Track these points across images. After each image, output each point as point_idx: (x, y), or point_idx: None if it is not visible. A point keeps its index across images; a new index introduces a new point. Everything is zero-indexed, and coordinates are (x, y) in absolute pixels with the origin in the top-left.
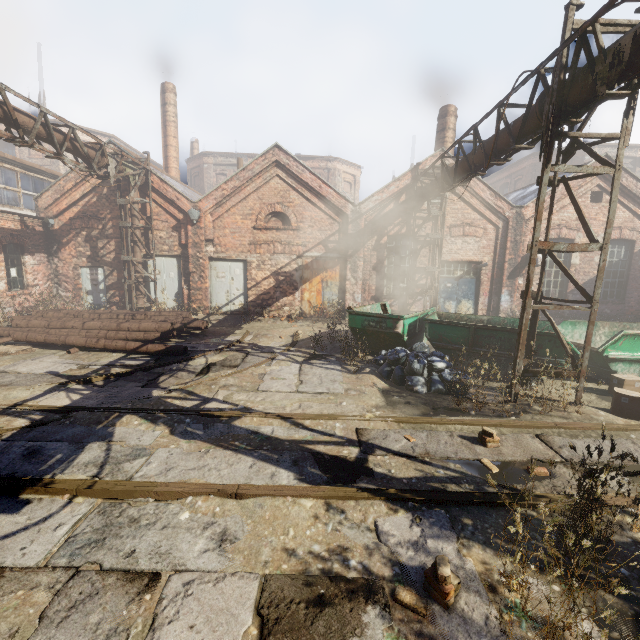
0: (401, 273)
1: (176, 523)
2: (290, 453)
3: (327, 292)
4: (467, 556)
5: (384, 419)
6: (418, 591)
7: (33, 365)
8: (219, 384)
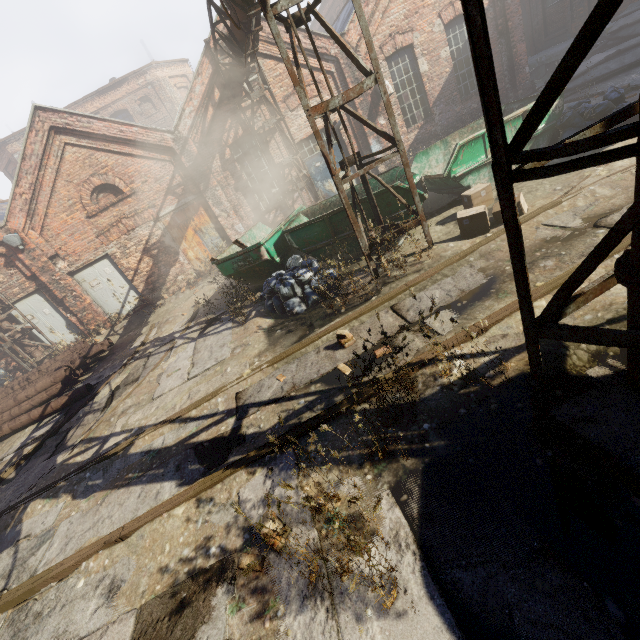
0: (266, 179)
1: (73, 596)
2: (174, 459)
3: (208, 240)
4: (306, 486)
5: (260, 369)
6: (261, 547)
7: None
8: (117, 413)
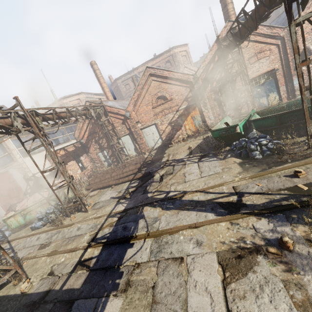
0: (229, 96)
1: (180, 241)
2: (209, 205)
3: (196, 121)
4: (296, 230)
5: (244, 179)
6: (277, 247)
7: (105, 197)
8: (169, 184)
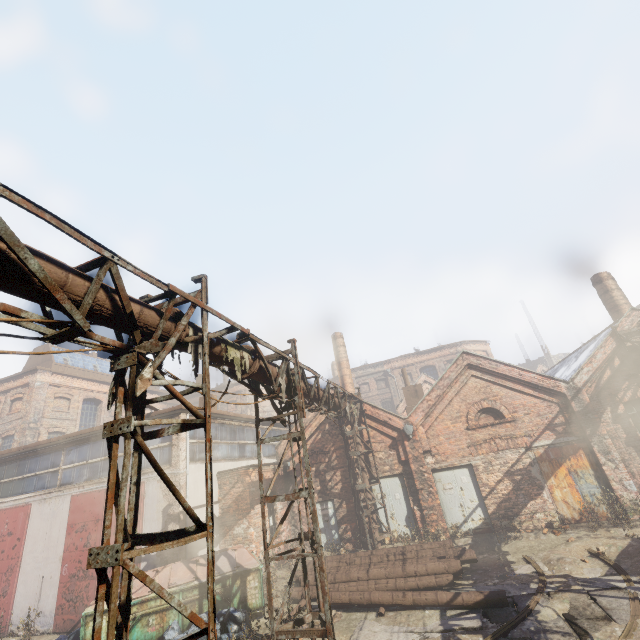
0: None
1: None
2: None
3: (582, 485)
4: None
5: None
6: None
7: (373, 638)
8: None
